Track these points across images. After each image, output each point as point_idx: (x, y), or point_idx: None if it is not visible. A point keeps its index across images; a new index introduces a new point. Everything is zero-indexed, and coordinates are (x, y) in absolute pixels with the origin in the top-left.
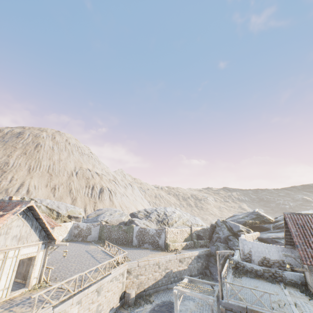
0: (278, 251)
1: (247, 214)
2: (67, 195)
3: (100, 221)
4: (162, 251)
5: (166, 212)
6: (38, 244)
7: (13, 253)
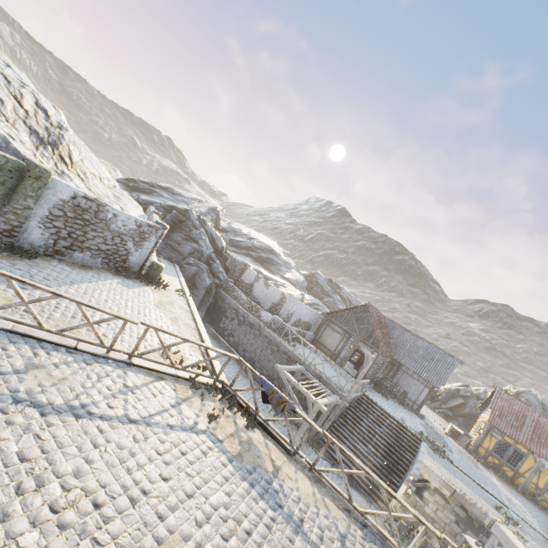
0: (312, 315)
1: (209, 211)
2: None
3: None
4: (146, 285)
5: (45, 105)
6: None
7: None
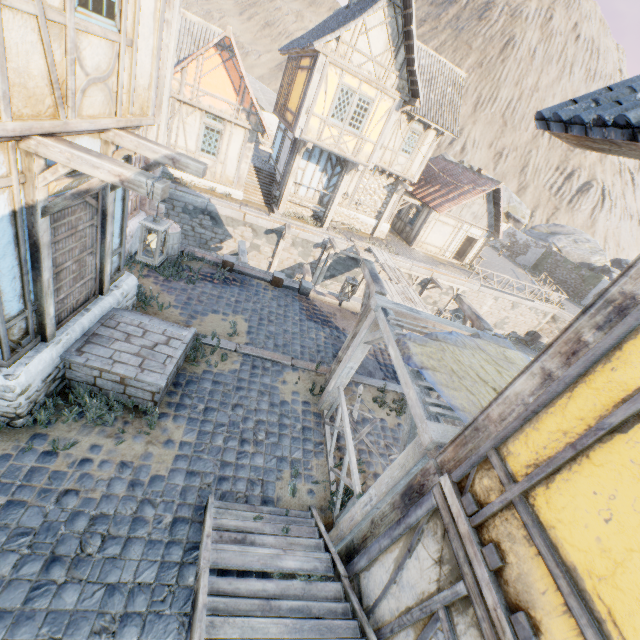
0: None
1: None
2: (514, 175)
3: (550, 244)
4: None
5: None
6: (484, 230)
7: (465, 227)
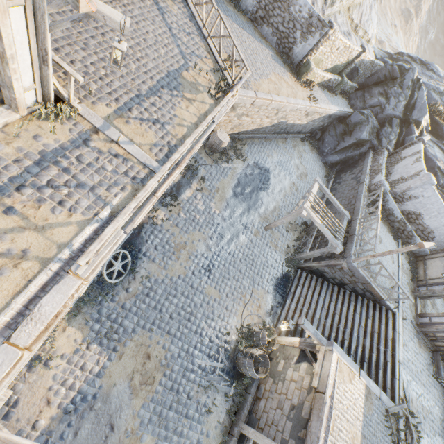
0: None
1: None
2: None
3: None
4: (289, 73)
5: None
6: None
7: None
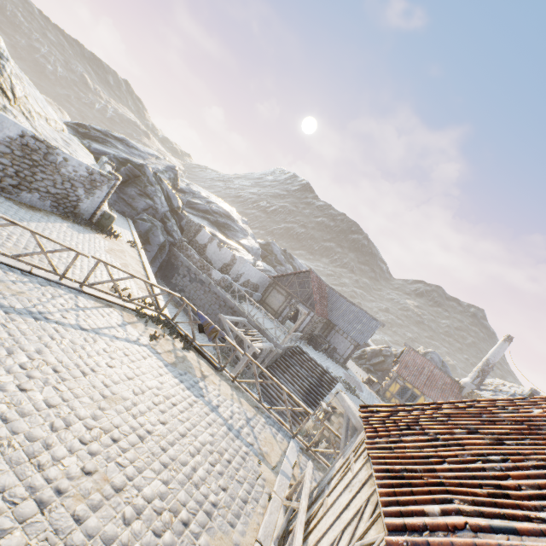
0: (261, 277)
1: (167, 169)
2: None
3: None
4: (97, 233)
5: None
6: None
7: None
